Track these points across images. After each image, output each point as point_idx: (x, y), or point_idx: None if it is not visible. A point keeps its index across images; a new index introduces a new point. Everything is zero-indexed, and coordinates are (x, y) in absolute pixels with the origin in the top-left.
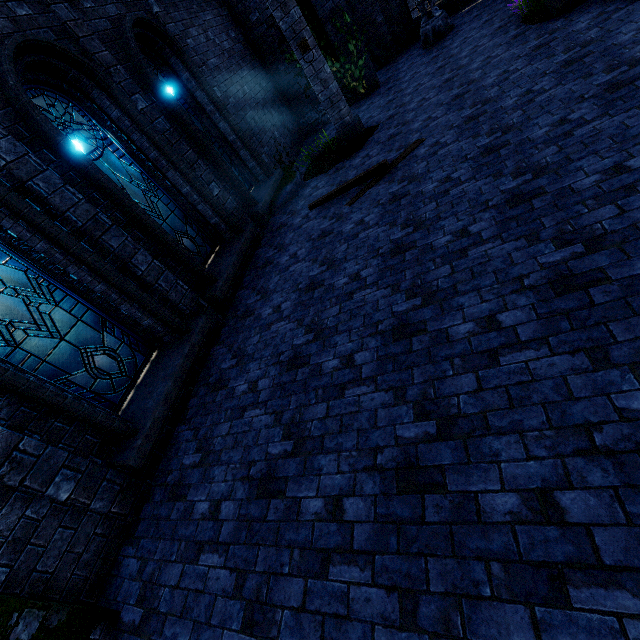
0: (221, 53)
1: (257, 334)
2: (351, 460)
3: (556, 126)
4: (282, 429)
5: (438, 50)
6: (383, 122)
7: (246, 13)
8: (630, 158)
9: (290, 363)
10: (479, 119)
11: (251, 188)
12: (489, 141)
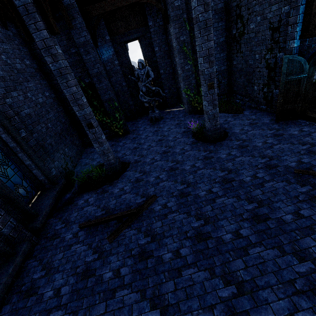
0: (35, 105)
1: None
2: None
3: (235, 236)
4: None
5: (157, 127)
6: (132, 163)
7: (59, 85)
8: (297, 310)
9: None
10: (188, 198)
11: (38, 192)
12: (198, 225)
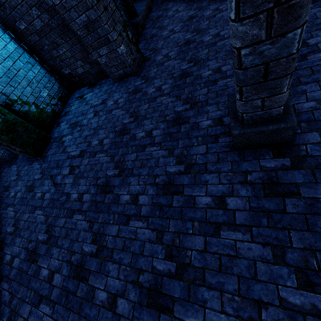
0: None
1: (172, 2)
2: (220, 2)
3: None
4: (192, 10)
5: None
6: None
7: None
8: None
9: (191, 0)
10: None
11: None
12: None
